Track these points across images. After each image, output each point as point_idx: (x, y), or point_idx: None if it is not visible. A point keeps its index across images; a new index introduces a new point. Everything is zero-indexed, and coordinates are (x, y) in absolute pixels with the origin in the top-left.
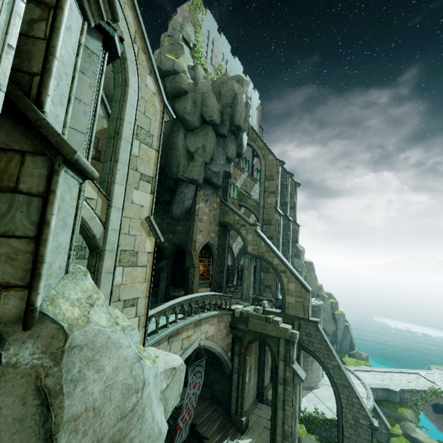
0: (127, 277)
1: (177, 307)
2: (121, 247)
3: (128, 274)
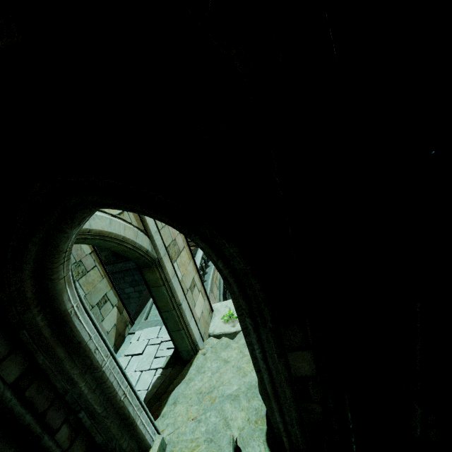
0: (181, 268)
1: (202, 262)
2: (165, 244)
3: (180, 264)
